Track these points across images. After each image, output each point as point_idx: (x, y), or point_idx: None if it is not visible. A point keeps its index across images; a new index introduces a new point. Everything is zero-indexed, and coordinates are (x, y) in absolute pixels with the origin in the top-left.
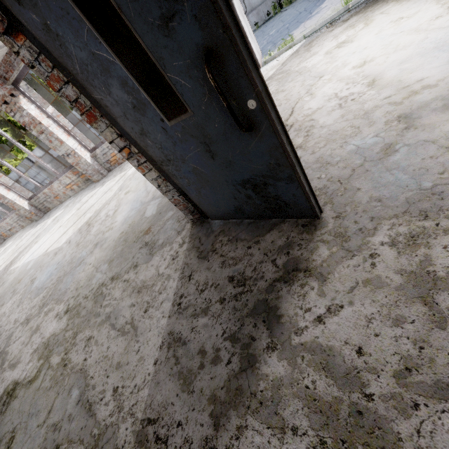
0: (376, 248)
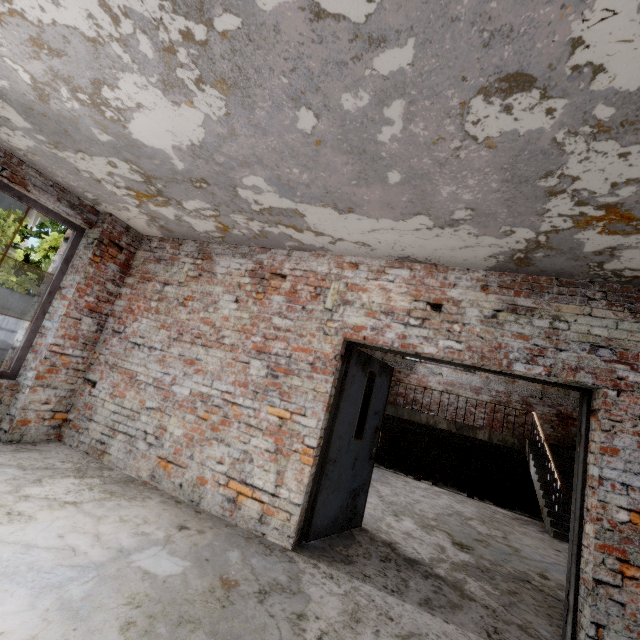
0: (389, 530)
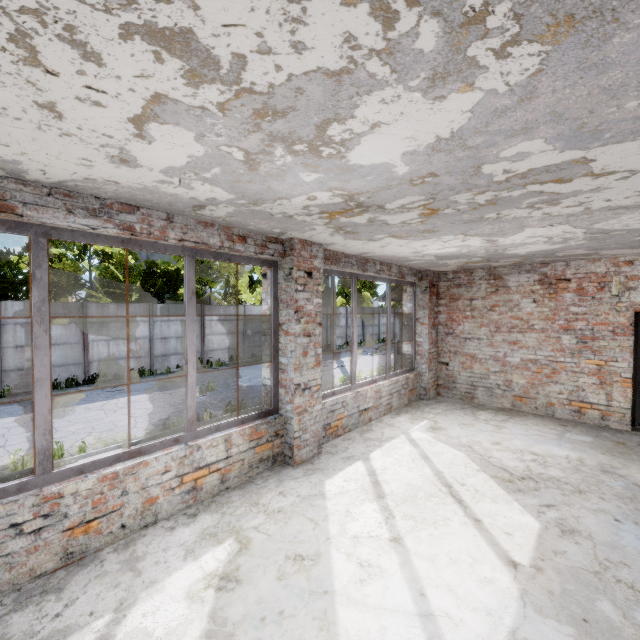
0: None
